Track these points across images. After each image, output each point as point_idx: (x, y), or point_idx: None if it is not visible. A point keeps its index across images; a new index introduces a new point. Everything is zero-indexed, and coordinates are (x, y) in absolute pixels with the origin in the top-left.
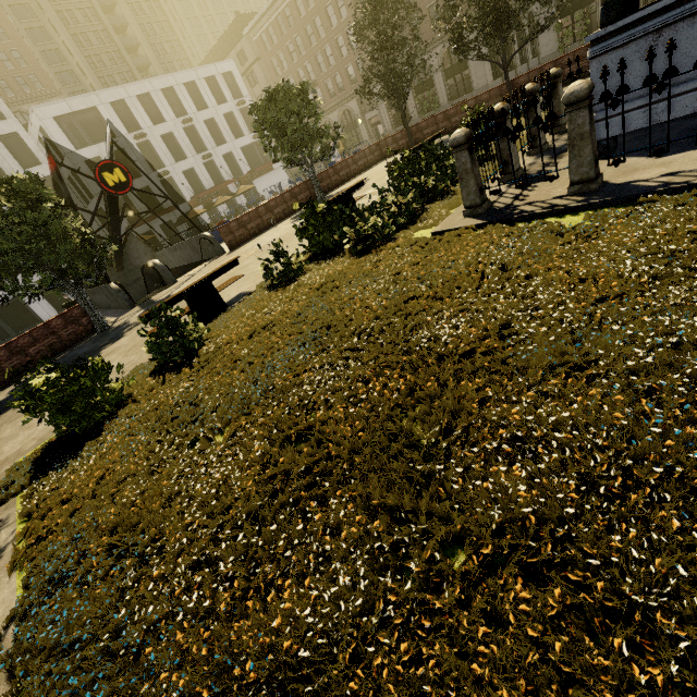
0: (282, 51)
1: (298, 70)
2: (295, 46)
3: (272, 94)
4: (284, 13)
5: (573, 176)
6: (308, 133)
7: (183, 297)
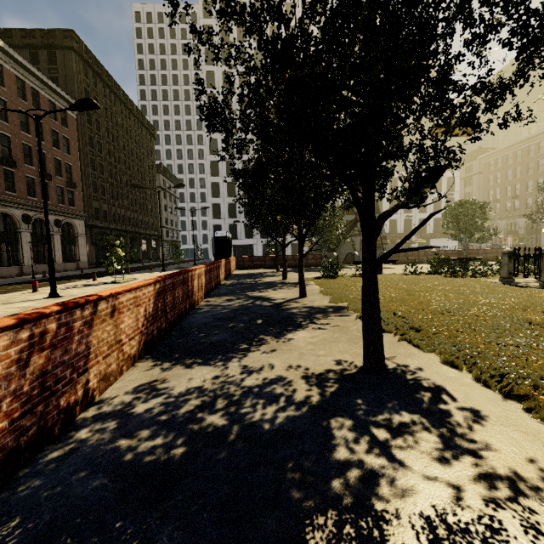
0: (501, 173)
1: (508, 185)
2: (513, 172)
3: (462, 203)
4: (516, 153)
5: (542, 279)
6: (475, 226)
7: None
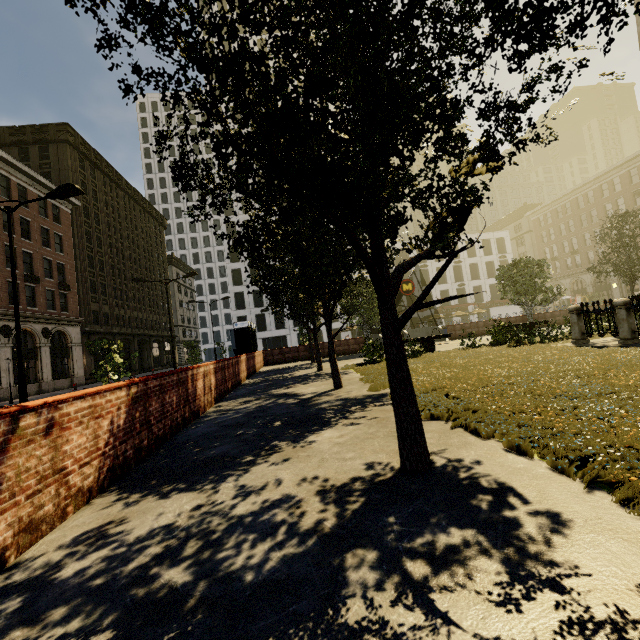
0: (553, 228)
1: (563, 241)
2: (566, 226)
3: (516, 262)
4: (564, 206)
5: (620, 336)
6: (535, 287)
7: (419, 340)
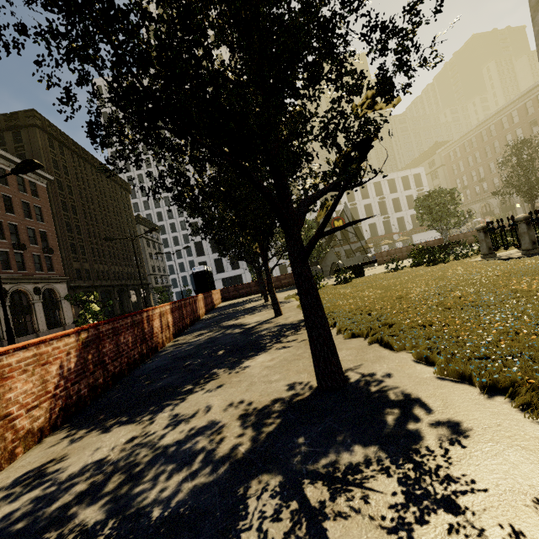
0: (462, 161)
1: (471, 171)
2: (473, 158)
3: (430, 193)
4: (470, 140)
5: (523, 247)
6: (449, 213)
7: (350, 268)
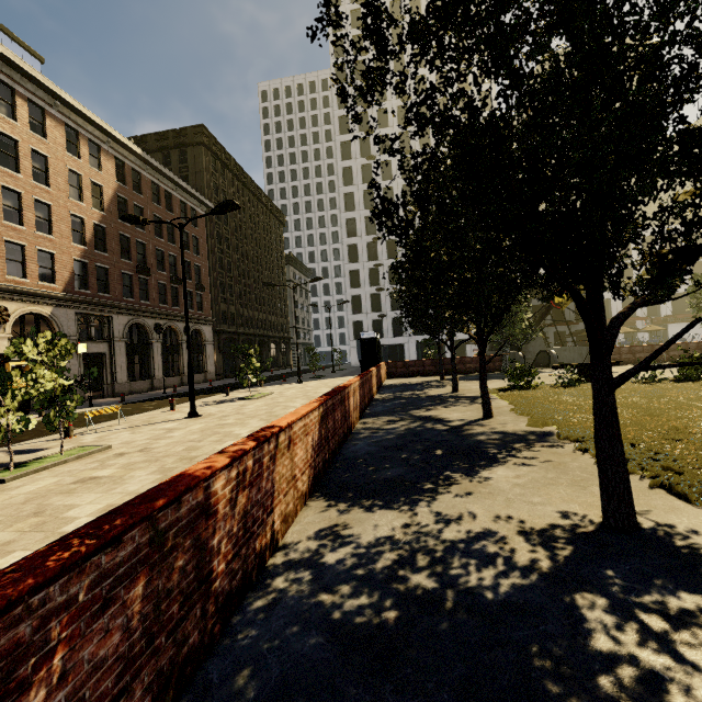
0: None
1: None
2: None
3: None
4: None
5: None
6: None
7: (577, 367)
